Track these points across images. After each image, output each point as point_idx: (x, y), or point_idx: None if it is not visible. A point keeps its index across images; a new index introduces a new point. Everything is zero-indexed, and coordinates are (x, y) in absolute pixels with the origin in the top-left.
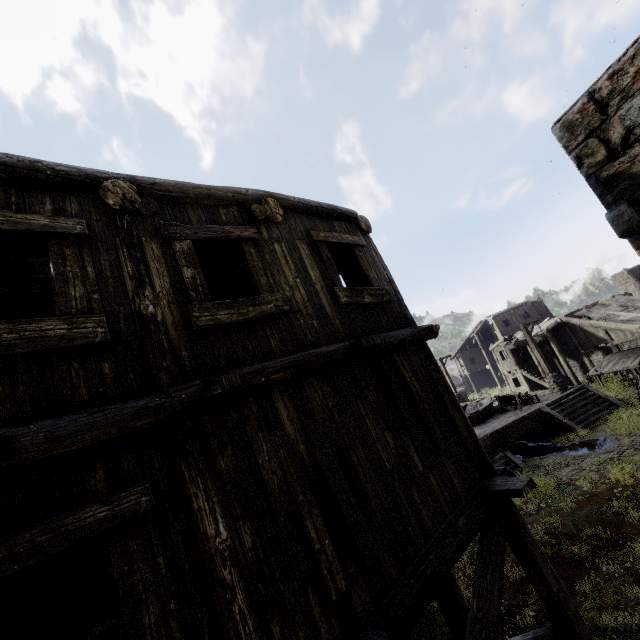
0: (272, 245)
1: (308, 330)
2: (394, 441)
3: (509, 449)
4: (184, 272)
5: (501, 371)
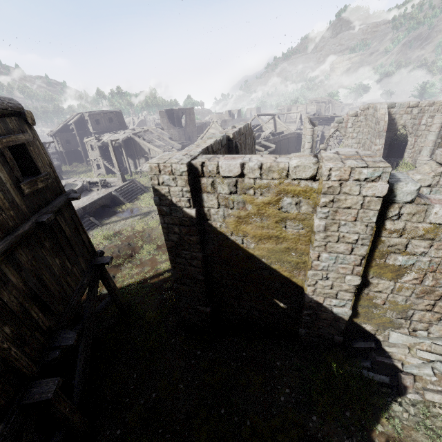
0: None
1: (9, 219)
2: (60, 261)
3: (92, 215)
4: None
5: (90, 158)
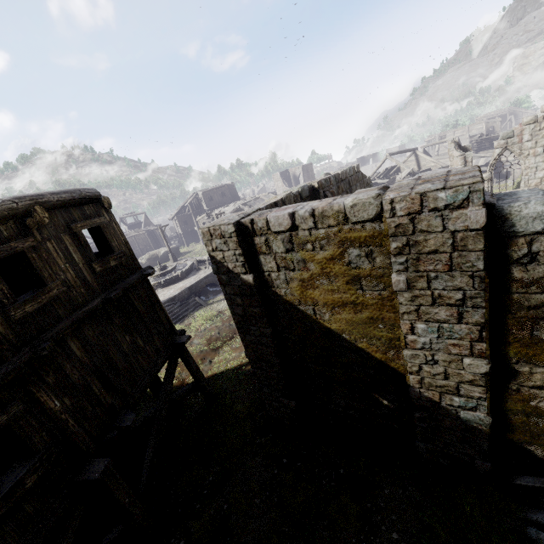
0: (45, 244)
1: (79, 296)
2: (130, 338)
3: (198, 294)
4: None
5: None
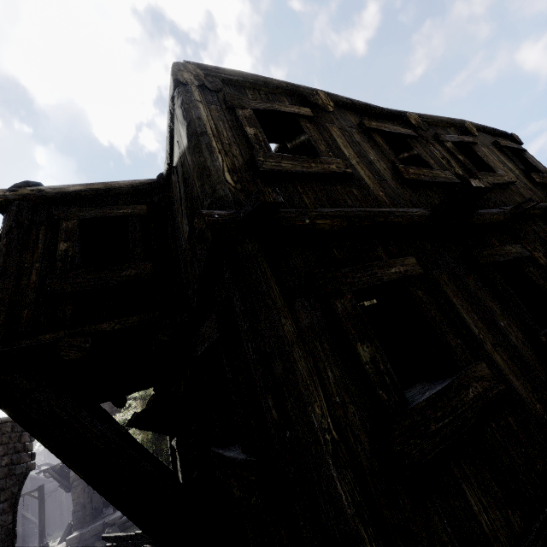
0: (481, 148)
1: (528, 195)
2: None
3: None
4: (459, 157)
5: None
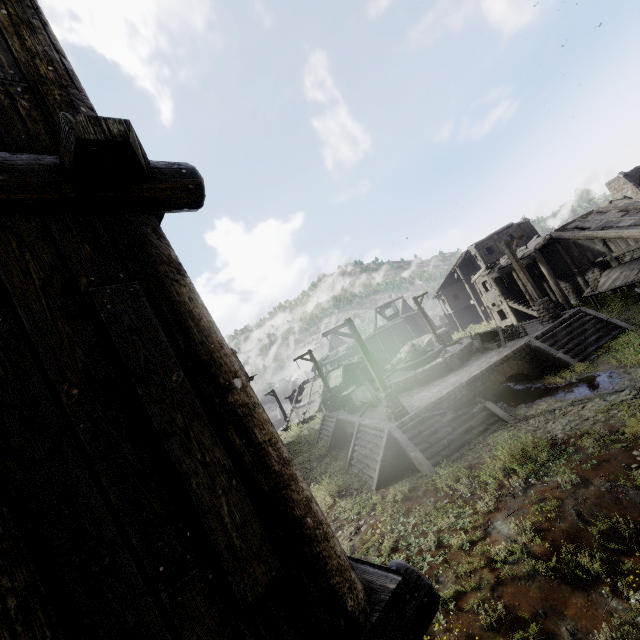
0: None
1: None
2: None
3: (491, 397)
4: None
5: (485, 304)
